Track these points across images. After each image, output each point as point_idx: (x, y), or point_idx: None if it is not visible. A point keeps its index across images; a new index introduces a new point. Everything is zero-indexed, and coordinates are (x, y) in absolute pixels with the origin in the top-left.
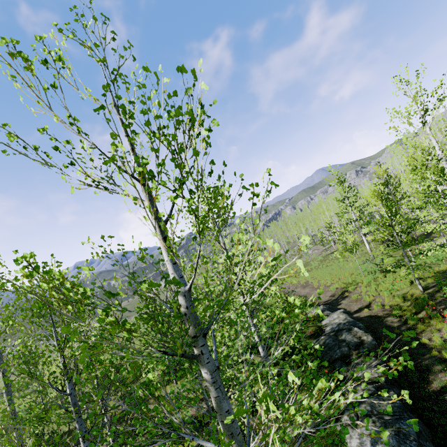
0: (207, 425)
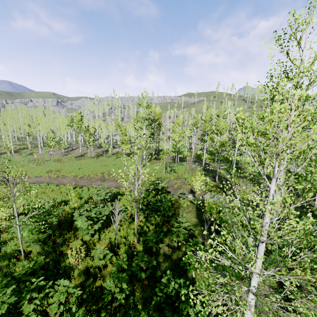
0: None
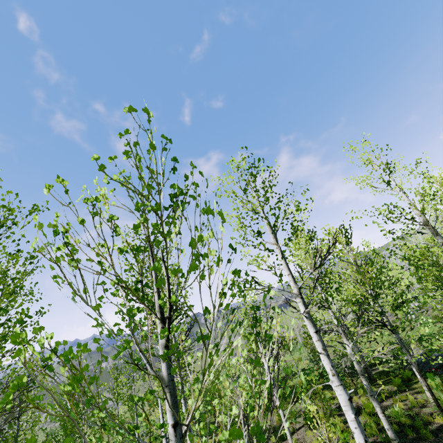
0: (341, 415)
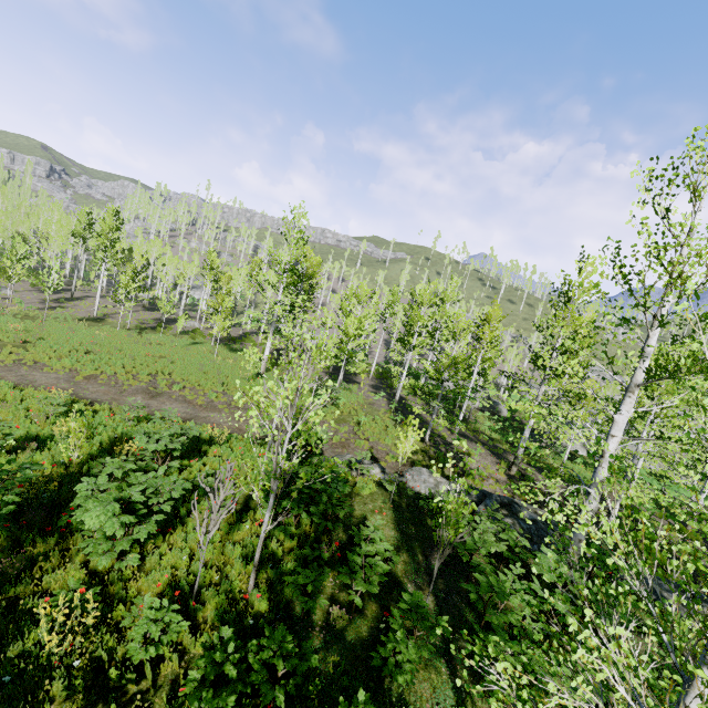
0: None
